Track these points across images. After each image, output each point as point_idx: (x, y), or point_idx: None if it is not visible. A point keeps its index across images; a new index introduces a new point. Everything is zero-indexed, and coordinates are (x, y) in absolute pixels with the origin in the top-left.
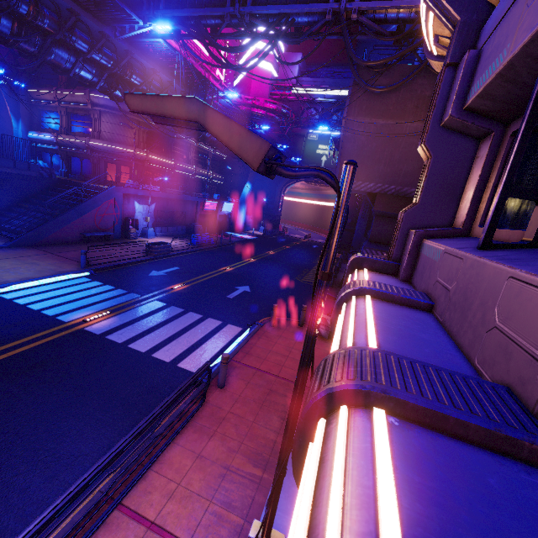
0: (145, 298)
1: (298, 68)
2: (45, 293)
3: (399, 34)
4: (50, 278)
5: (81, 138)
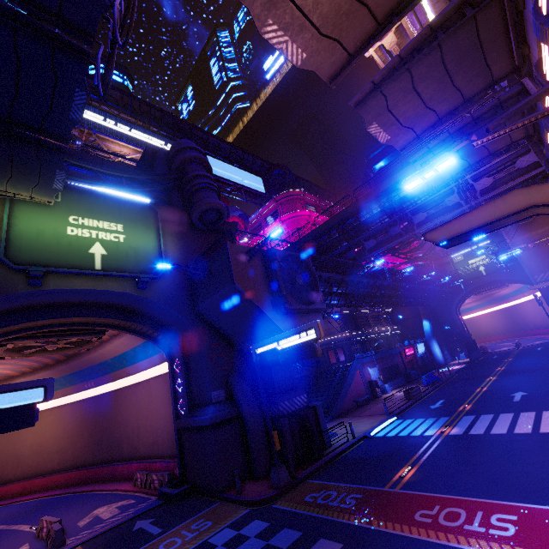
0: (455, 417)
1: None
2: (394, 430)
3: None
4: (383, 424)
5: None
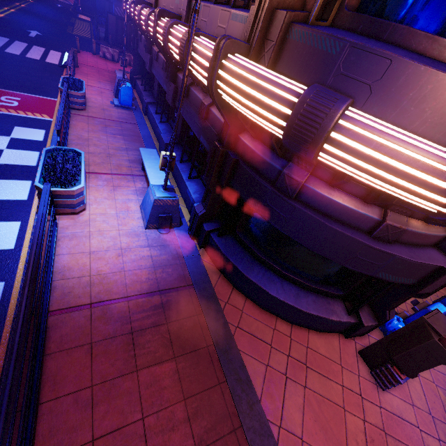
0: None
1: None
2: None
3: None
4: None
5: None
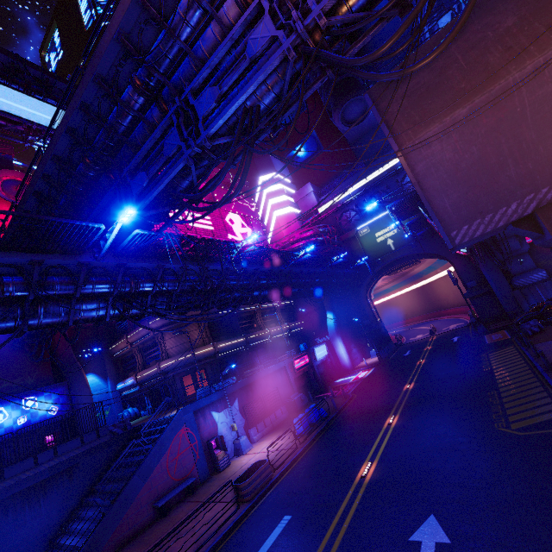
0: None
1: (313, 194)
2: None
3: (399, 2)
4: None
5: (153, 366)
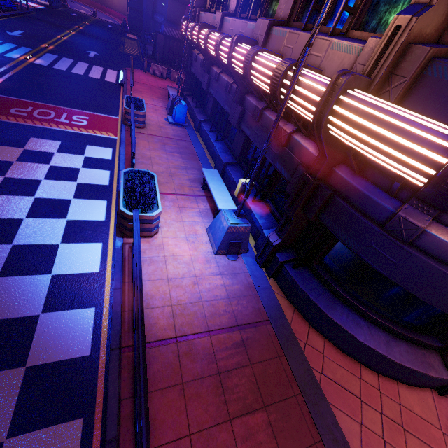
0: (39, 51)
1: None
2: None
3: None
4: None
5: None
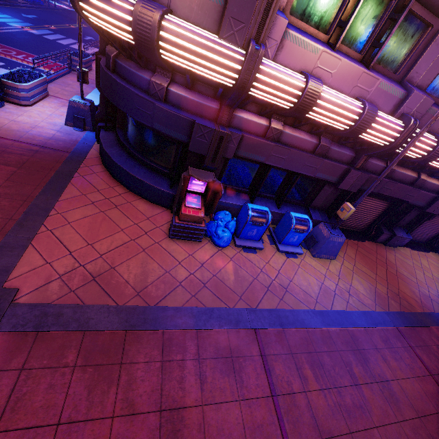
0: (39, 27)
1: None
2: None
3: None
4: None
5: None
